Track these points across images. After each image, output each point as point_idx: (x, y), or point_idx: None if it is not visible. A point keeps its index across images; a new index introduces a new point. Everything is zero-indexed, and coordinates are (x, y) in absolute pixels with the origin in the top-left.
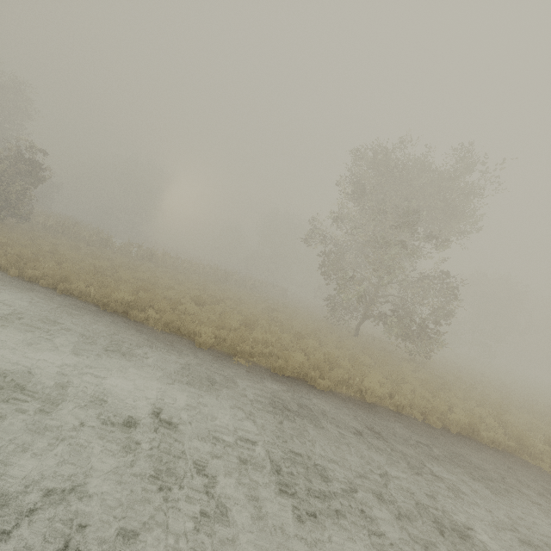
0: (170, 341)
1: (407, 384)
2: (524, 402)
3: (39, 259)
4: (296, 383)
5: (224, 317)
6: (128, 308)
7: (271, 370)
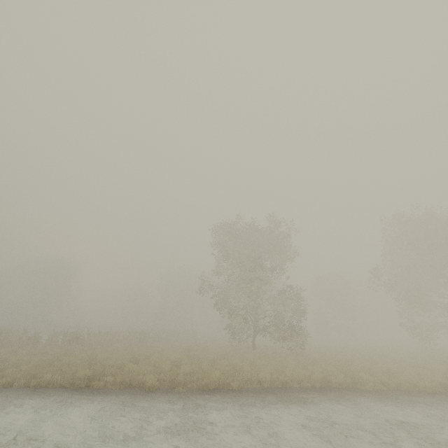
0: (128, 393)
1: (288, 368)
2: (366, 356)
3: (4, 368)
4: (219, 391)
5: (158, 365)
6: (89, 381)
7: (201, 389)
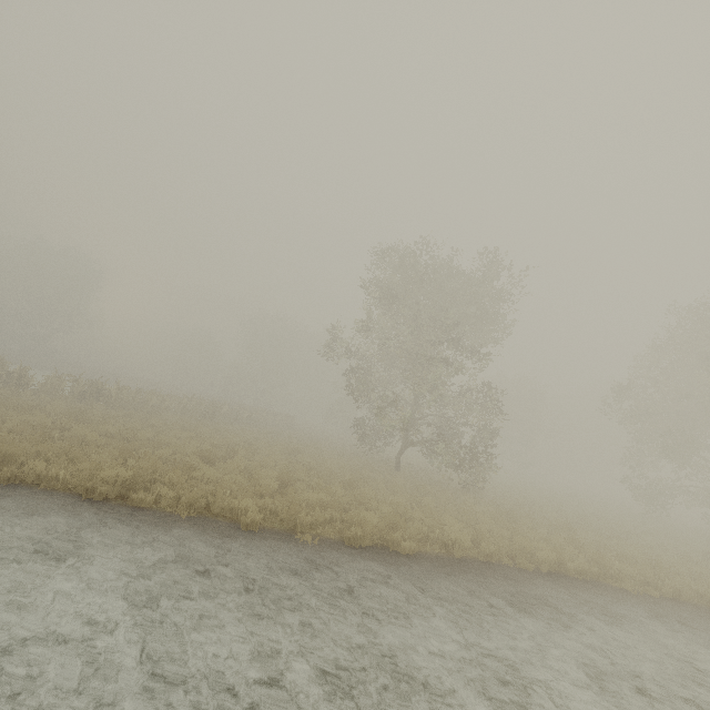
0: (207, 529)
1: (483, 524)
2: (577, 516)
3: None
4: (379, 553)
5: (255, 477)
6: (124, 490)
7: (344, 542)
